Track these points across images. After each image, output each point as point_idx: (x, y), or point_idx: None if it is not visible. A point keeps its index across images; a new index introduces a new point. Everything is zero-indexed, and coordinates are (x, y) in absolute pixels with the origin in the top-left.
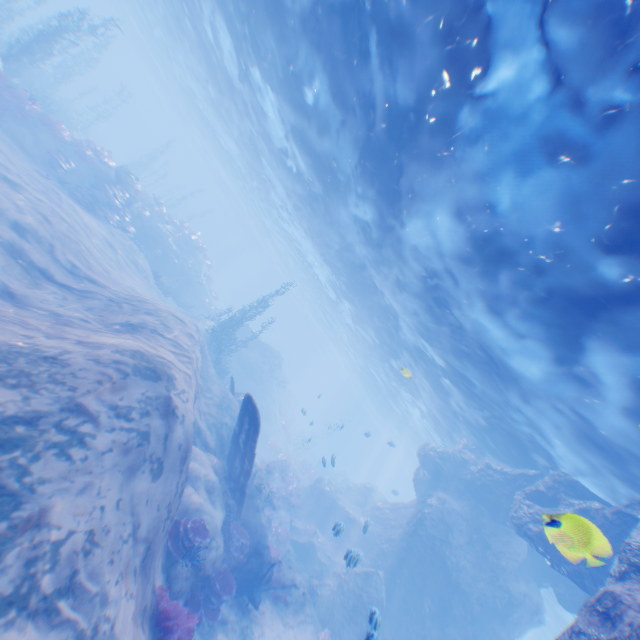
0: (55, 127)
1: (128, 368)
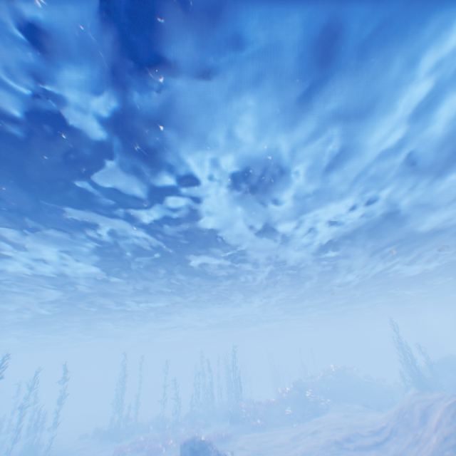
0: (270, 402)
1: None
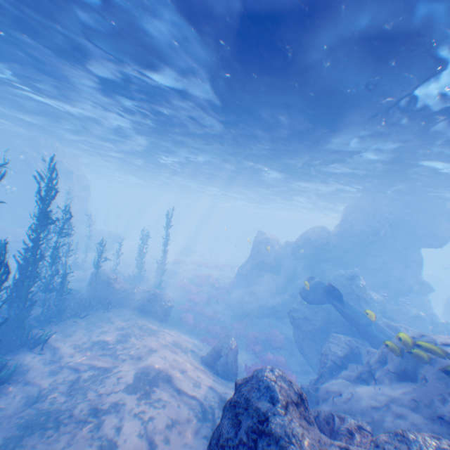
0: None
1: None
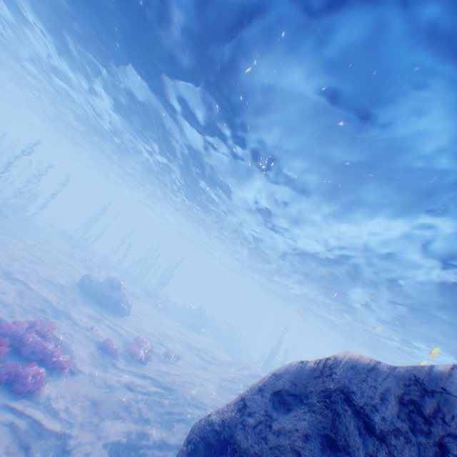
0: (176, 304)
1: (250, 373)
